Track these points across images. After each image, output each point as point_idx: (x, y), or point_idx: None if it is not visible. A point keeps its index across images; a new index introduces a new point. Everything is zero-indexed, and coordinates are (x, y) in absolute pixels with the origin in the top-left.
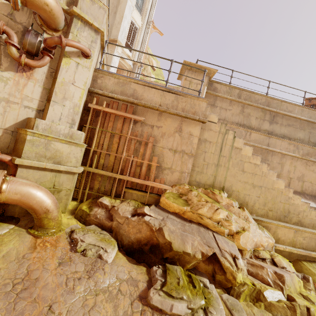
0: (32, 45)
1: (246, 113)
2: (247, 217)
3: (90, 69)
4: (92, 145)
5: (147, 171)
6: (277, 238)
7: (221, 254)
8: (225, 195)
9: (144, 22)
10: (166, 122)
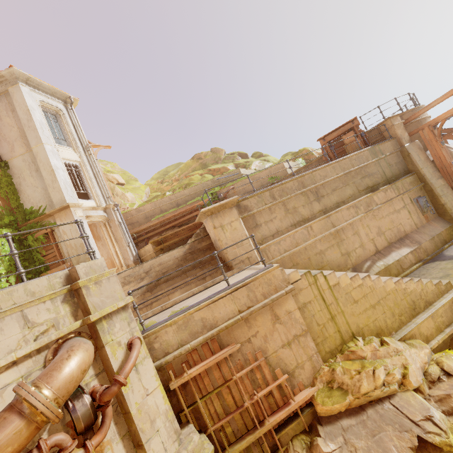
0: (88, 421)
1: (291, 209)
2: (396, 349)
3: (149, 354)
4: (204, 424)
5: (280, 391)
6: (425, 337)
7: (423, 430)
8: (361, 340)
9: (80, 152)
10: (258, 323)
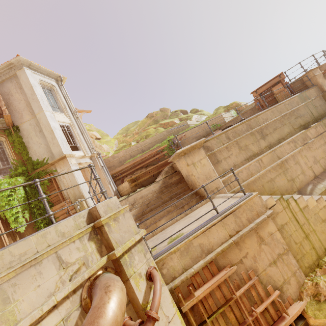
0: None
1: (243, 147)
2: None
3: (164, 282)
4: None
5: (273, 306)
6: None
7: None
8: None
9: (70, 116)
10: (247, 245)
